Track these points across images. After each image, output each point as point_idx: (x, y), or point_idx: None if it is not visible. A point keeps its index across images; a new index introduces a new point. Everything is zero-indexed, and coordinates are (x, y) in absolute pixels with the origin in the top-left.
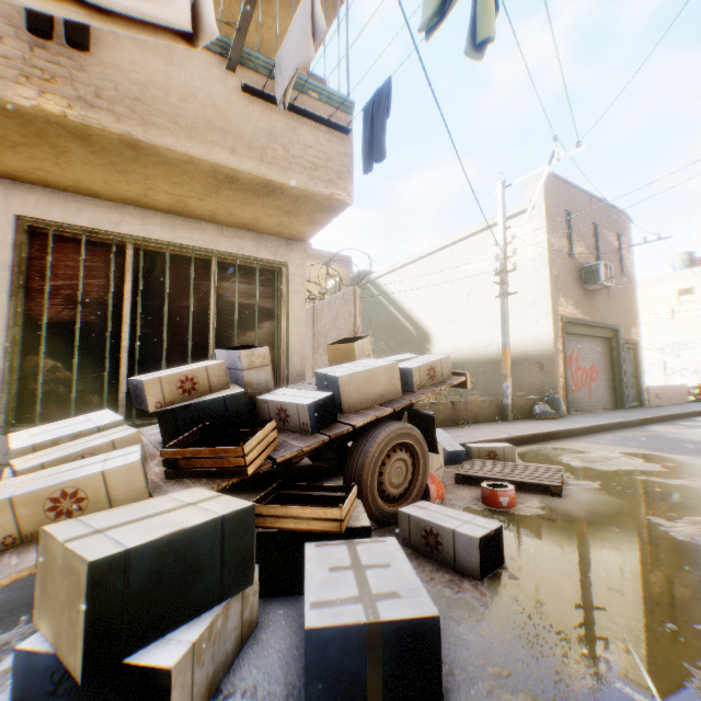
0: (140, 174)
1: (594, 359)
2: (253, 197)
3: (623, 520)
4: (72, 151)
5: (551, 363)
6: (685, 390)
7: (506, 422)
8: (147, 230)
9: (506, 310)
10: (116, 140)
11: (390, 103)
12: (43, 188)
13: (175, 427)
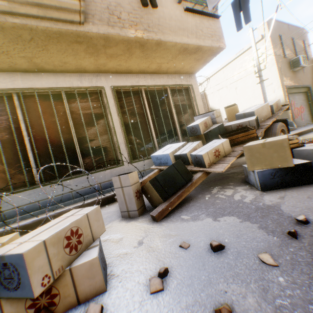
0: (152, 57)
1: (300, 103)
2: (188, 56)
3: None
4: (135, 53)
5: None
6: None
7: None
8: (146, 82)
9: (263, 88)
10: (153, 43)
11: None
12: (114, 74)
13: (208, 138)
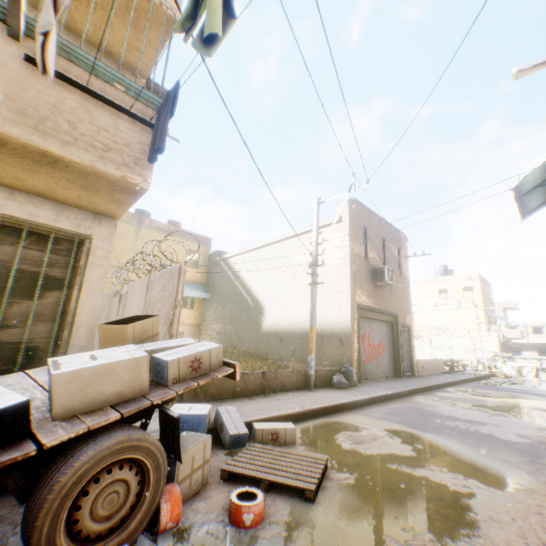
0: None
1: (381, 338)
2: (36, 165)
3: (360, 544)
4: None
5: (349, 340)
6: (442, 363)
7: (309, 390)
8: None
9: (315, 296)
10: None
11: (175, 102)
12: None
13: None
